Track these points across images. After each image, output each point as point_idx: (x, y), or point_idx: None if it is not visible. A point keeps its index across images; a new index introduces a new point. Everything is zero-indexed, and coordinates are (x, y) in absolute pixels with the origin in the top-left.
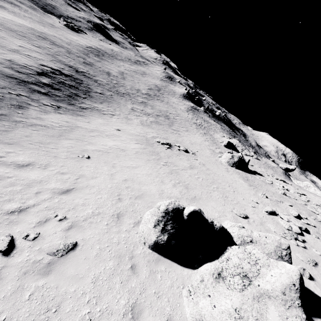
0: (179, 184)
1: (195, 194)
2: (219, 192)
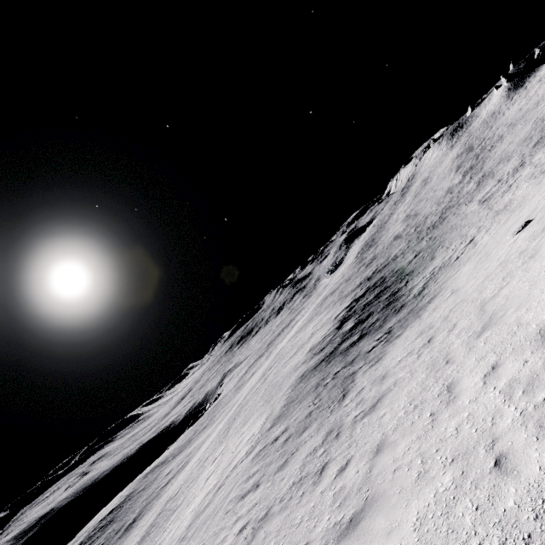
0: None
1: None
2: None
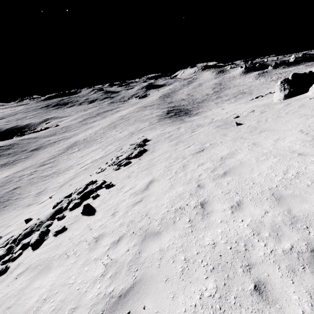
0: None
1: None
2: None
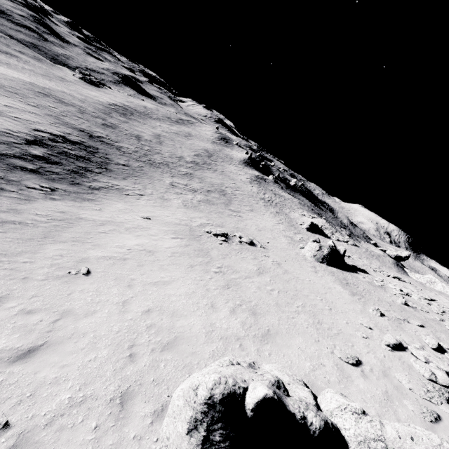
0: (242, 308)
1: (269, 325)
2: (308, 315)
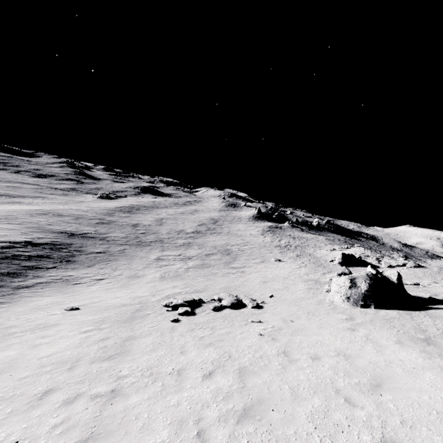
0: None
1: None
2: None
